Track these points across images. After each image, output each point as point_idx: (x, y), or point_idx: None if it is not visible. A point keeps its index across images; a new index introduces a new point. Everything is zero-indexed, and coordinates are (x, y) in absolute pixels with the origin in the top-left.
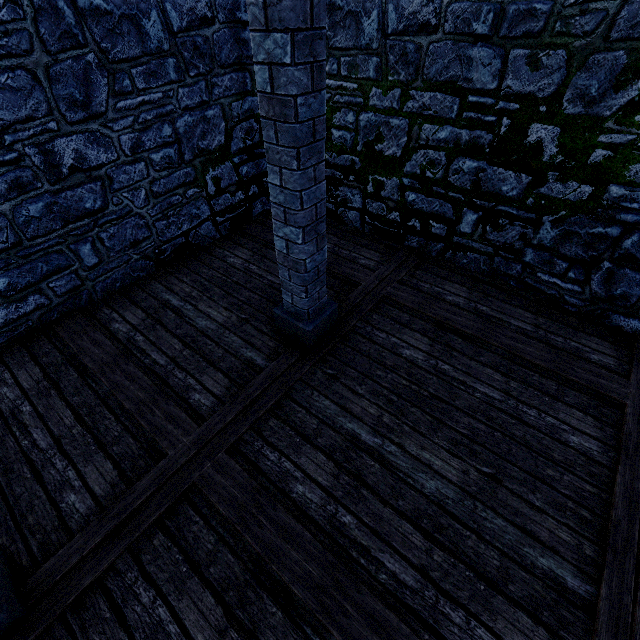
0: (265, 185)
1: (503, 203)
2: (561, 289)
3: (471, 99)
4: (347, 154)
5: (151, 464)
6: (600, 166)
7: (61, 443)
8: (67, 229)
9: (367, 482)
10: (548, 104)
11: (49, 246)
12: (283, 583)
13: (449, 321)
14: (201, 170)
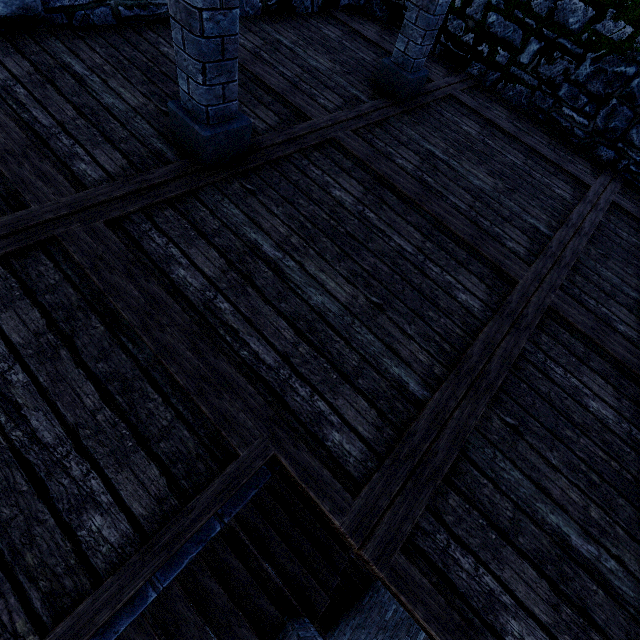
0: None
1: (564, 36)
2: (574, 122)
3: None
4: None
5: (301, 122)
6: None
7: None
8: None
9: (440, 171)
10: None
11: None
12: (395, 189)
13: (495, 122)
14: None
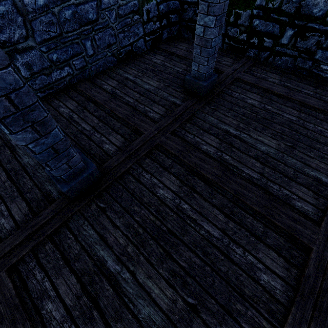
0: (170, 20)
1: (311, 21)
2: None
3: None
4: None
5: (137, 137)
6: None
7: (95, 128)
8: (81, 30)
9: (234, 146)
10: None
11: (73, 39)
12: (202, 175)
13: (271, 89)
14: (141, 3)
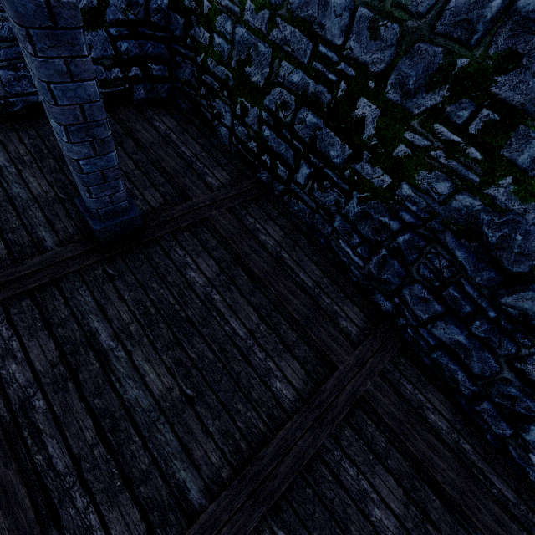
0: (150, 71)
1: (329, 167)
2: (351, 259)
3: (321, 49)
4: (224, 66)
5: None
6: (400, 161)
7: None
8: None
9: (79, 377)
10: (376, 81)
11: None
12: None
13: (247, 258)
14: None
